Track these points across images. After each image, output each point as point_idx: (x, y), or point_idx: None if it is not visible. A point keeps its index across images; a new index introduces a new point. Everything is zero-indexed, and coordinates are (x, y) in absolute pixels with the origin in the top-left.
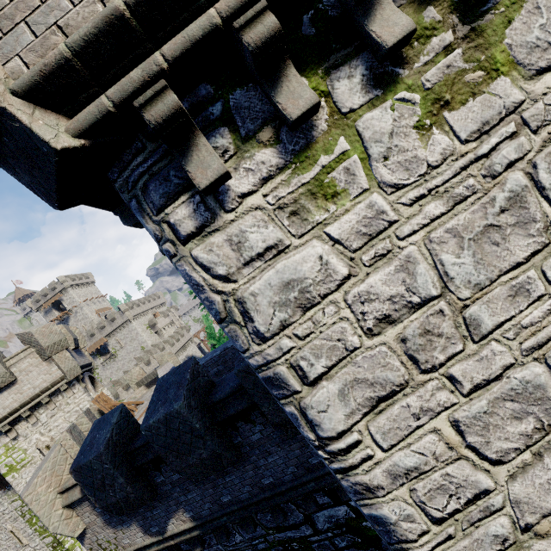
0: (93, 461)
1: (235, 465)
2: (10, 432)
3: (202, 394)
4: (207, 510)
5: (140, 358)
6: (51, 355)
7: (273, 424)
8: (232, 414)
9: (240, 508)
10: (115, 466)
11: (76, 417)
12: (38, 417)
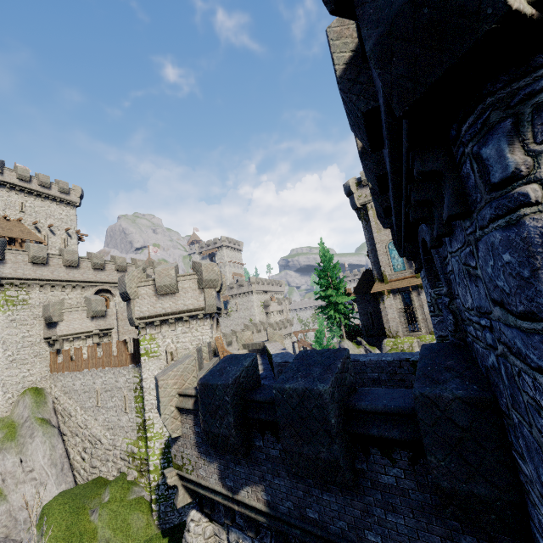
0: (219, 387)
1: (342, 489)
2: (158, 327)
3: (344, 392)
4: (286, 508)
5: (247, 326)
6: (204, 287)
7: (419, 481)
8: (373, 435)
9: (322, 537)
10: (233, 403)
11: (197, 343)
12: (176, 327)
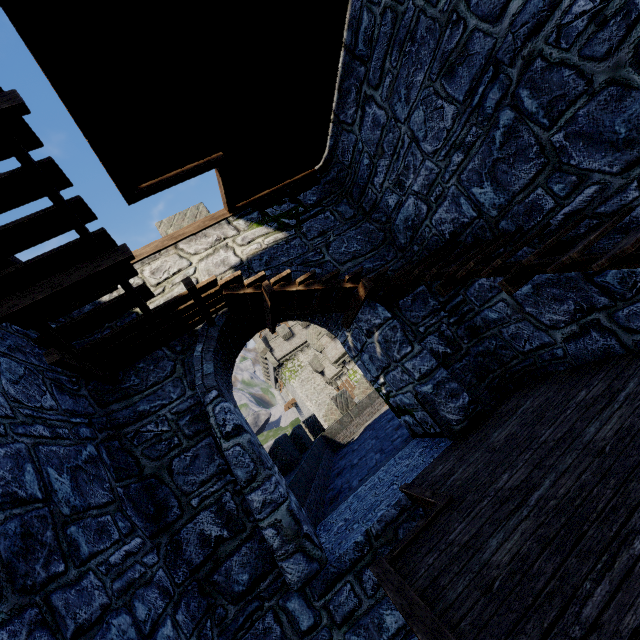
0: None
1: None
2: (351, 362)
3: None
4: None
5: None
6: None
7: None
8: None
9: None
10: None
11: None
12: None
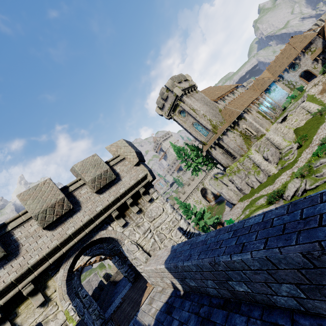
0: None
1: None
2: None
3: None
4: None
5: (185, 183)
6: None
7: None
8: None
9: None
10: None
11: None
12: None
